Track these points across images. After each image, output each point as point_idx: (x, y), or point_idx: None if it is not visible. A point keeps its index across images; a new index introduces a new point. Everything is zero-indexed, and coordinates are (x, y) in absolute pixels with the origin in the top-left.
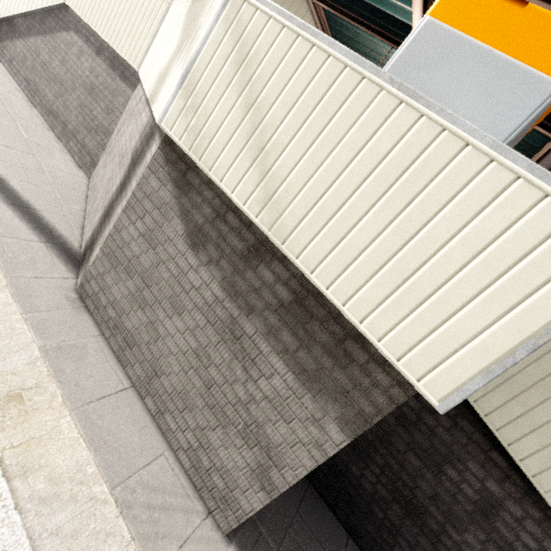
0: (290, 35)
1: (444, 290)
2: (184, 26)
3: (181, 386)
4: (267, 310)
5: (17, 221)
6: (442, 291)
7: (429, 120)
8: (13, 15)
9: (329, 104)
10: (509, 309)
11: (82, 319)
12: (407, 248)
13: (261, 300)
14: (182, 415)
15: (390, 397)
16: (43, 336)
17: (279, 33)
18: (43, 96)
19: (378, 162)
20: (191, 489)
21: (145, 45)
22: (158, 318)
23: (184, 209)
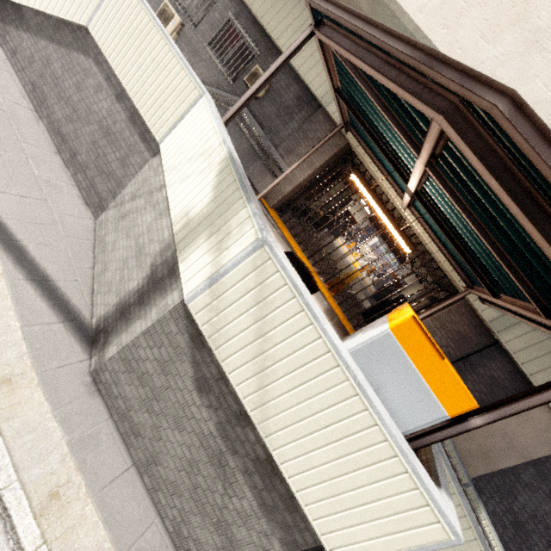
0: (298, 306)
1: (355, 510)
2: (216, 190)
3: (174, 479)
4: (247, 457)
5: (39, 301)
6: (354, 510)
7: (370, 414)
8: (21, 4)
9: (314, 368)
10: (385, 535)
11: (96, 404)
12: (341, 479)
13: (243, 449)
14: (171, 497)
15: (314, 539)
16: (69, 430)
17: (290, 299)
18: (51, 112)
19: (336, 421)
20: (172, 547)
21: (170, 121)
22: (162, 426)
23: (196, 360)
